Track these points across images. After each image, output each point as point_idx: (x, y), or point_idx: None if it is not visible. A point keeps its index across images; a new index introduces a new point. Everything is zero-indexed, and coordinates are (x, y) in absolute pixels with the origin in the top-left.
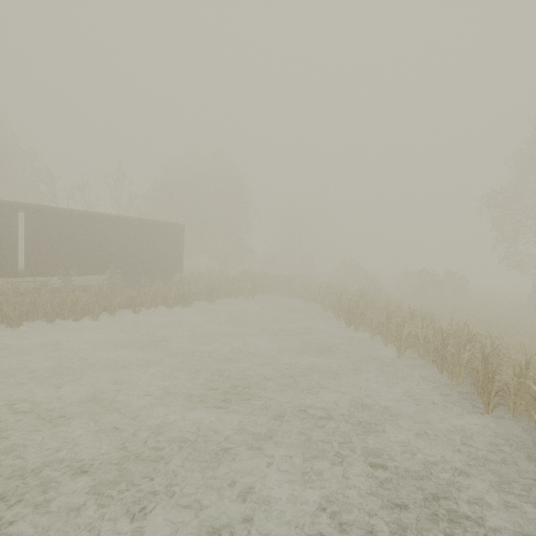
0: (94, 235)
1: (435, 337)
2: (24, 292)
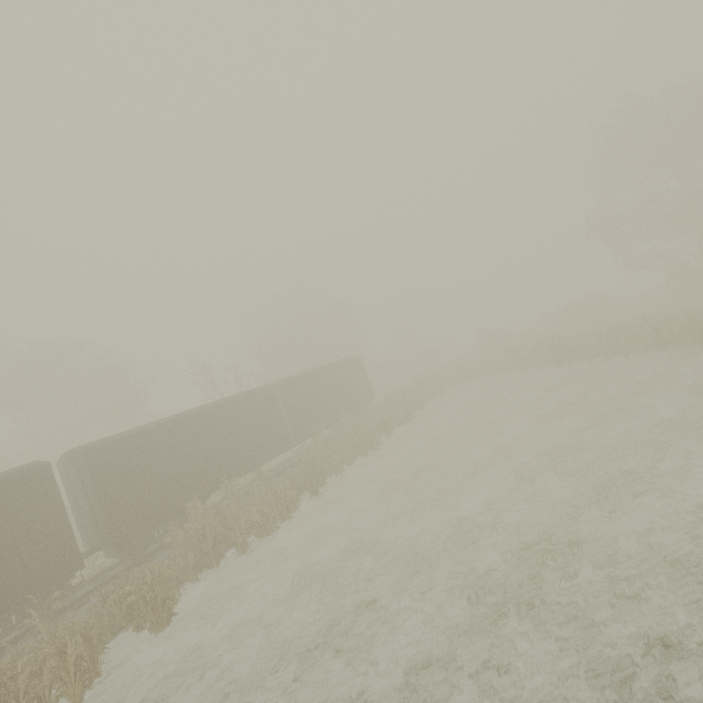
0: (317, 391)
1: (645, 333)
2: (296, 461)
